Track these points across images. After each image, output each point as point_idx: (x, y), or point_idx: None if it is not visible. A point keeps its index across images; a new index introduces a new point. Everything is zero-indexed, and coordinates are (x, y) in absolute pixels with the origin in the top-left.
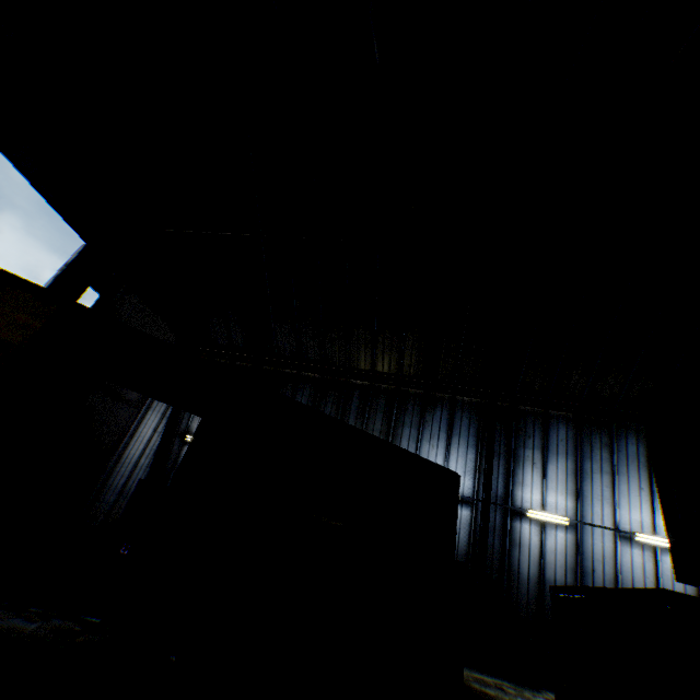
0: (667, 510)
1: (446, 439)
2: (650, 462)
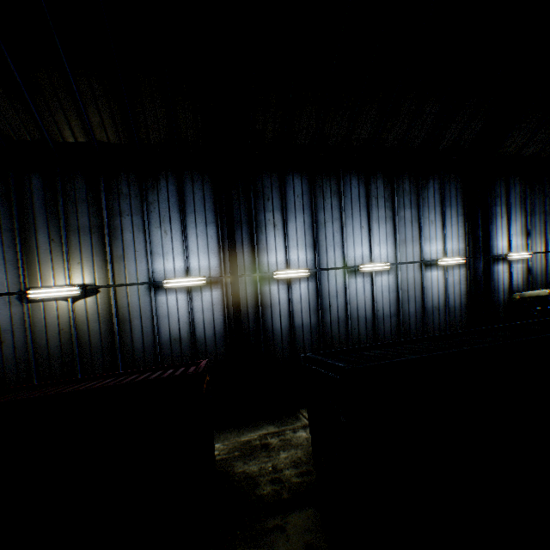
0: None
1: (180, 219)
2: (369, 201)
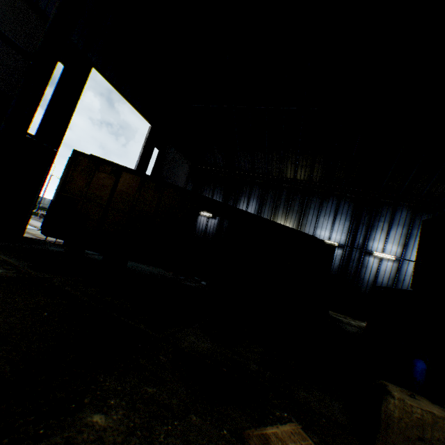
0: (415, 266)
1: (333, 216)
2: None
